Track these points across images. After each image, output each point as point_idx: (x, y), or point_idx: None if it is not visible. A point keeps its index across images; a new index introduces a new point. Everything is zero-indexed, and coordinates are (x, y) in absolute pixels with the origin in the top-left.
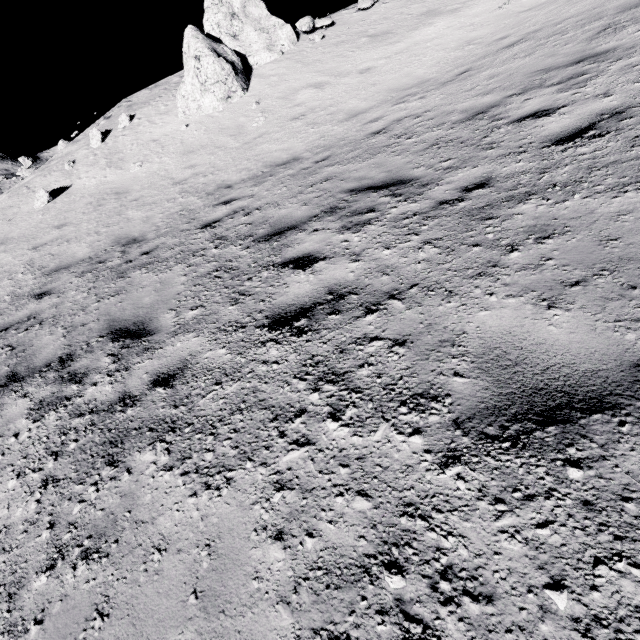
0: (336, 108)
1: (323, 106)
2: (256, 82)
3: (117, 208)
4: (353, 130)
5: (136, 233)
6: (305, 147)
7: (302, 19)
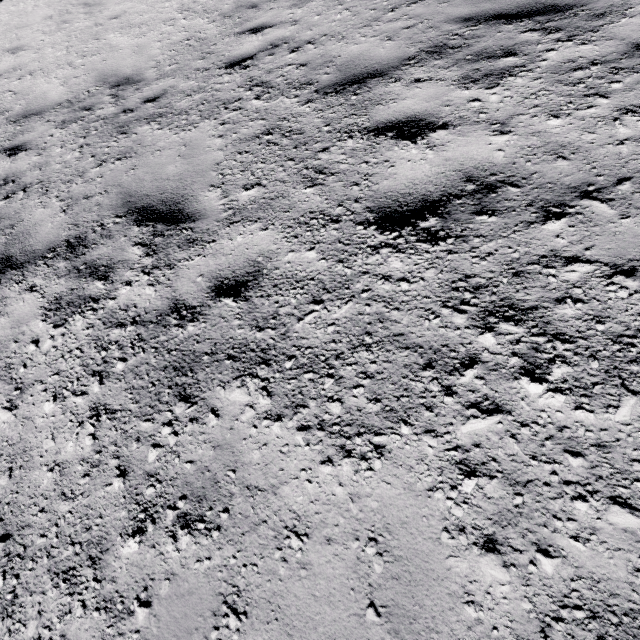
0: None
1: None
2: None
3: (91, 28)
4: None
5: (127, 69)
6: None
7: None
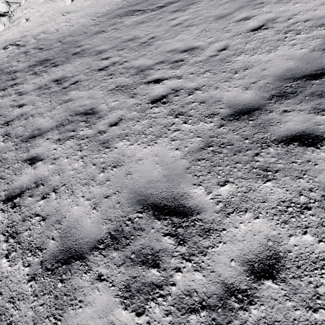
0: None
1: None
2: None
3: (107, 1)
4: None
5: (123, 3)
6: None
7: None
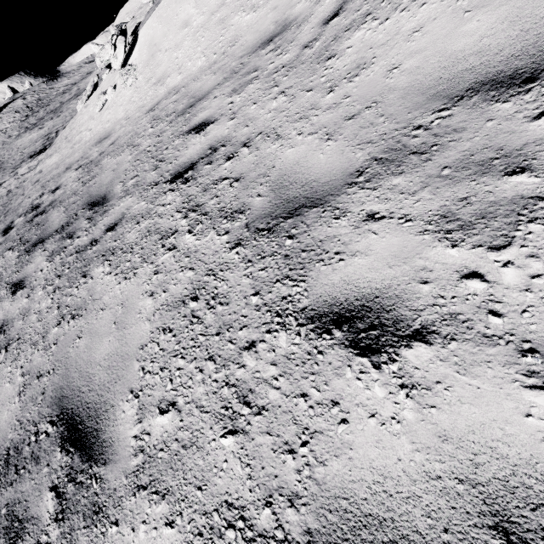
0: None
1: None
2: None
3: None
4: None
5: None
6: None
7: None
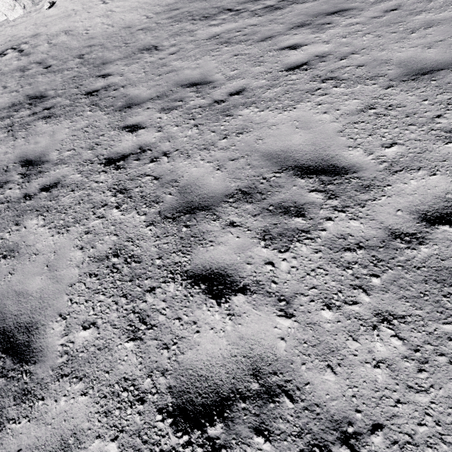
0: None
1: None
2: None
3: None
4: None
5: None
6: None
7: None
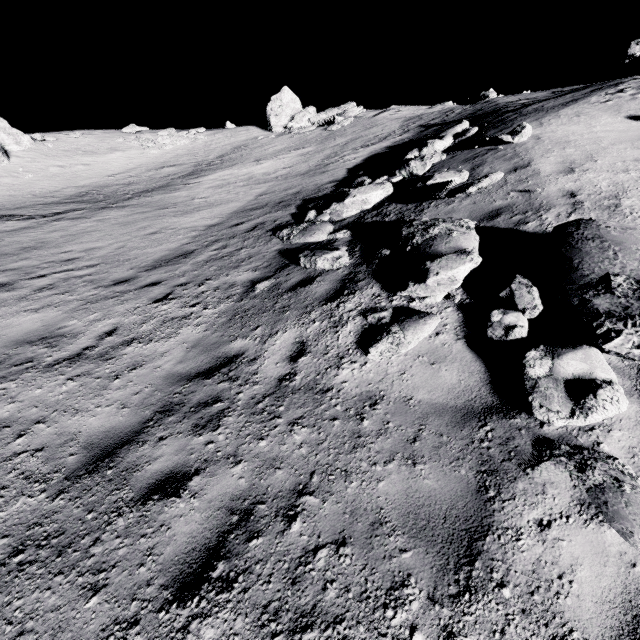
0: (77, 176)
1: (69, 174)
2: (15, 159)
3: None
4: (89, 183)
5: None
6: (67, 186)
7: (36, 134)
